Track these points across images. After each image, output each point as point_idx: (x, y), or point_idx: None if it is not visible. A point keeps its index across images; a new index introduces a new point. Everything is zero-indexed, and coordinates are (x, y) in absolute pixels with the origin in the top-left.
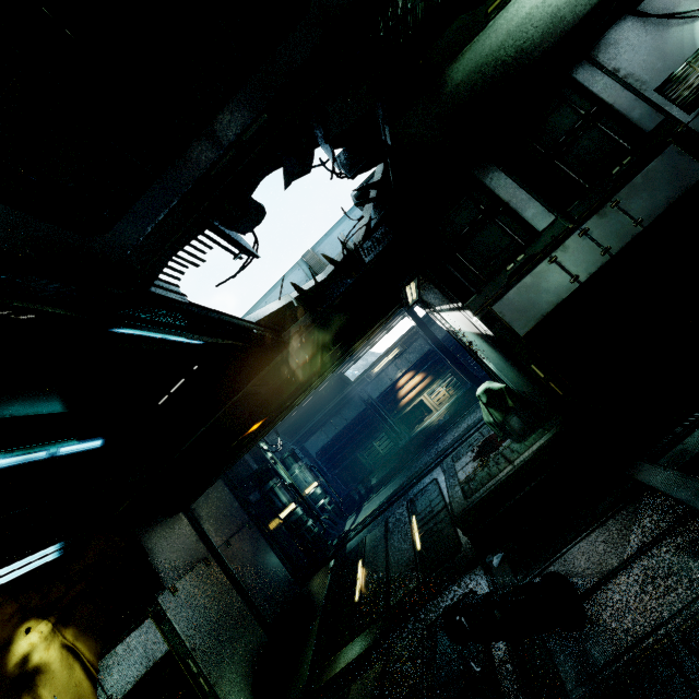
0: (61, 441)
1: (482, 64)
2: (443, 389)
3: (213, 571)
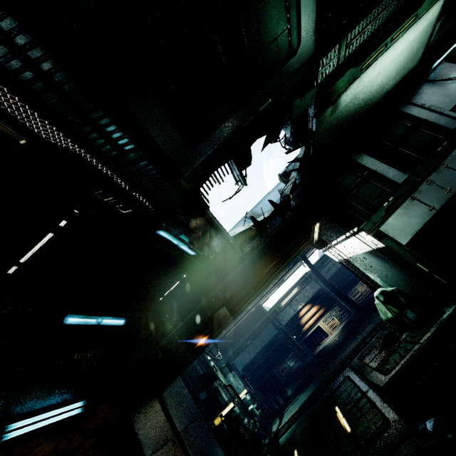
0: (105, 315)
1: (356, 96)
2: (334, 317)
3: (177, 451)
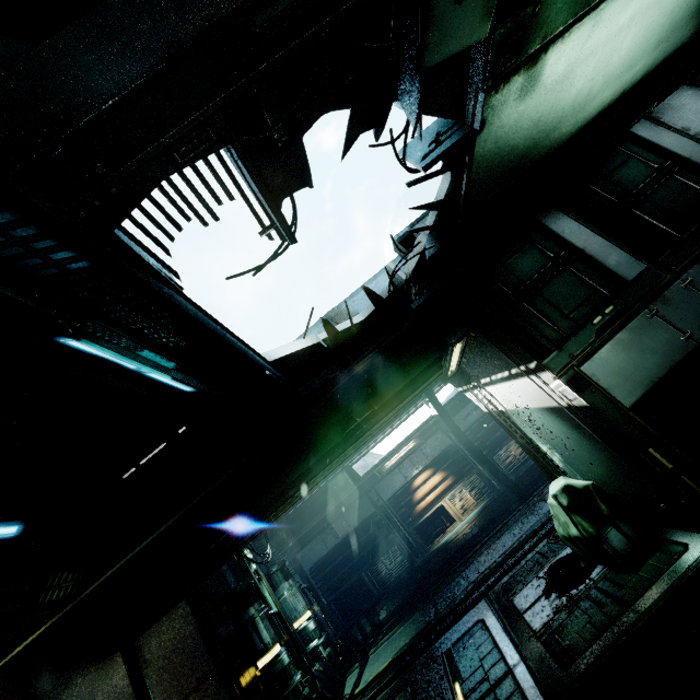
0: None
1: (578, 66)
2: (468, 493)
3: None
